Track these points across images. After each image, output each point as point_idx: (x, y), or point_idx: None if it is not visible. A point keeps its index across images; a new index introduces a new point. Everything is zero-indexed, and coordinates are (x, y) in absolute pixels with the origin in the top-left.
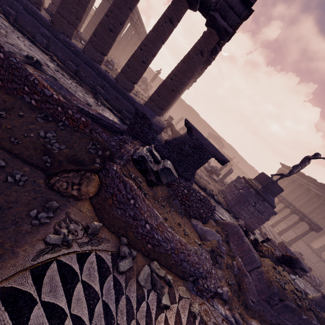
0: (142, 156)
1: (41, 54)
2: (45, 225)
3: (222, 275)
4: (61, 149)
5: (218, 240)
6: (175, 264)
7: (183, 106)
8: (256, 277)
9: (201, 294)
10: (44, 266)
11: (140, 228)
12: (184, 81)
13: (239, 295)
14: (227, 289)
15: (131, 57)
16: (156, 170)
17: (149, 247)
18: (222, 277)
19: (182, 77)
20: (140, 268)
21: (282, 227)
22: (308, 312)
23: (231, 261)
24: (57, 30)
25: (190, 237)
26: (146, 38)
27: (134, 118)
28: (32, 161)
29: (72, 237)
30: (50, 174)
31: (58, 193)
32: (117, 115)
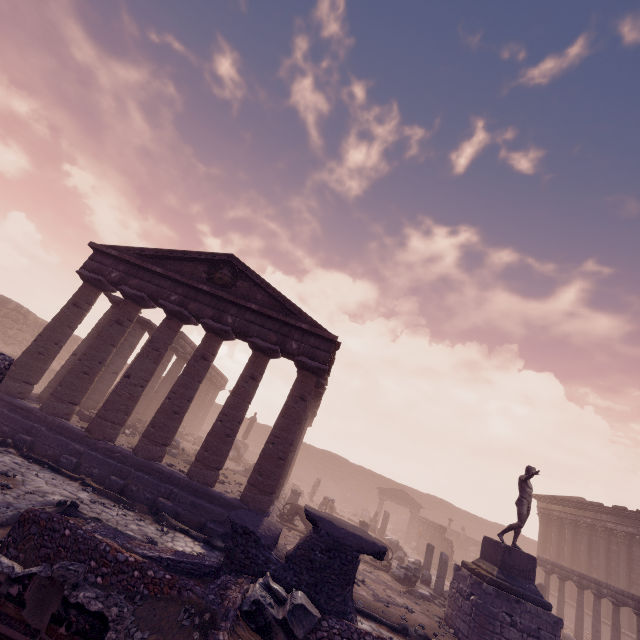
0: (256, 600)
1: (69, 484)
2: None
3: None
4: (144, 638)
5: None
6: None
7: (314, 456)
8: None
9: None
10: None
11: None
12: (292, 439)
13: None
14: None
15: (208, 435)
16: (283, 618)
17: None
18: None
19: (287, 436)
20: None
21: None
22: None
23: None
24: (96, 438)
25: None
26: (226, 406)
27: (232, 538)
28: None
29: None
30: None
31: None
32: (198, 536)
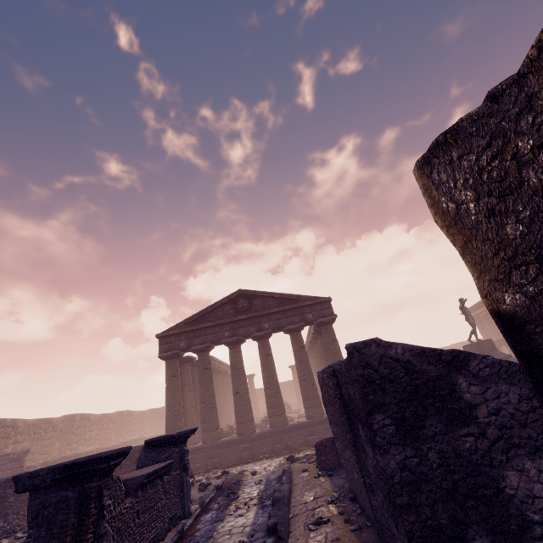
0: None
1: (263, 461)
2: None
3: None
4: None
5: None
6: None
7: None
8: None
9: None
10: None
11: None
12: None
13: None
14: None
15: (303, 392)
16: None
17: None
18: None
19: None
20: None
21: None
22: None
23: None
24: (248, 435)
25: None
26: (300, 371)
27: None
28: None
29: None
30: None
31: None
32: None
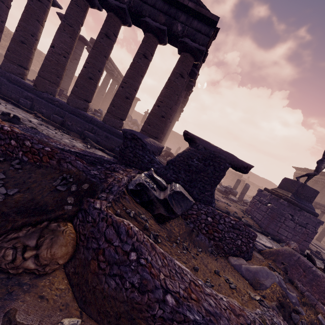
0: (141, 183)
1: (25, 113)
2: None
3: None
4: (9, 194)
5: (279, 283)
6: None
7: (177, 138)
8: None
9: None
10: None
11: (158, 307)
12: (172, 105)
13: None
14: None
15: (114, 96)
16: (164, 198)
17: None
18: None
19: (168, 102)
20: None
21: None
22: None
23: (313, 315)
24: (40, 90)
25: (240, 292)
26: (125, 77)
27: (123, 142)
28: None
29: None
30: None
31: None
32: (110, 153)
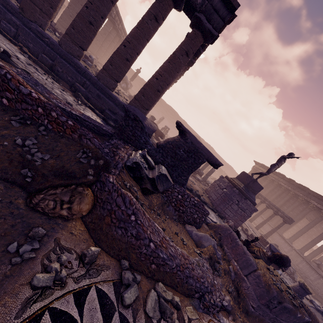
0: (137, 162)
1: (9, 44)
2: (30, 261)
3: (222, 283)
4: (44, 159)
5: (214, 245)
6: (181, 282)
7: (163, 106)
8: (253, 281)
9: (208, 310)
10: (33, 322)
11: (144, 248)
12: (170, 81)
13: (239, 301)
14: (229, 298)
15: (114, 53)
16: (152, 178)
17: (153, 267)
18: (222, 284)
19: (167, 78)
20: (145, 294)
21: (257, 221)
22: (301, 309)
23: (227, 265)
24: (28, 18)
25: (189, 247)
26: (130, 35)
27: (125, 120)
28: (7, 176)
29: (66, 272)
30: (30, 191)
31: (42, 215)
32: (100, 114)
